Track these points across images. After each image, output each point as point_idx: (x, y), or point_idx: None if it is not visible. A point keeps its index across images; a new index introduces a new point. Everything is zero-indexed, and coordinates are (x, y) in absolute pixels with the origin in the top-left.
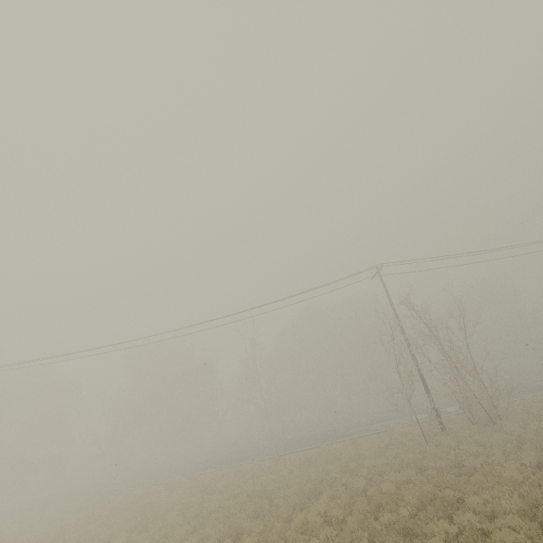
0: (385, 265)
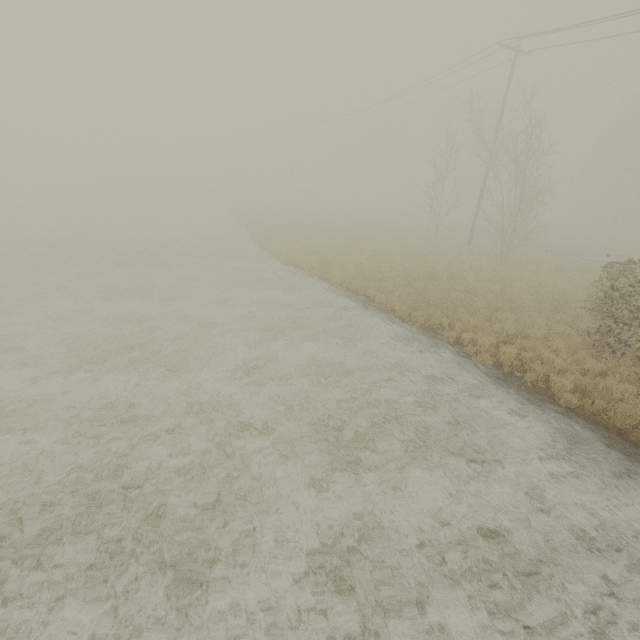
0: (529, 36)
